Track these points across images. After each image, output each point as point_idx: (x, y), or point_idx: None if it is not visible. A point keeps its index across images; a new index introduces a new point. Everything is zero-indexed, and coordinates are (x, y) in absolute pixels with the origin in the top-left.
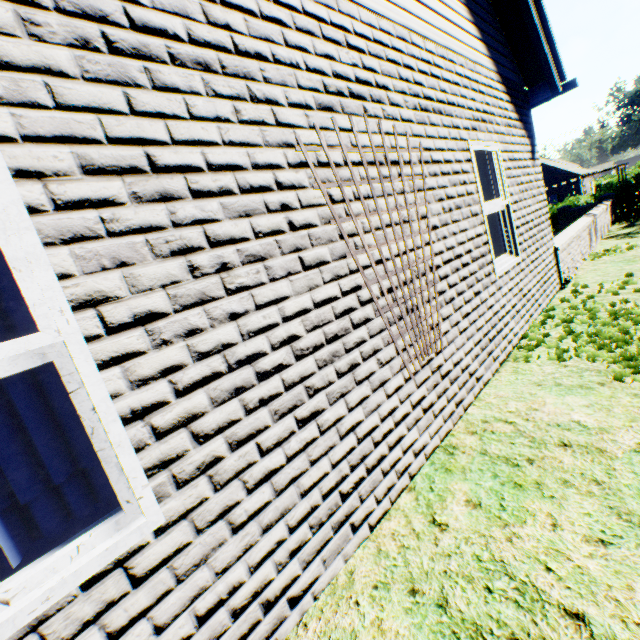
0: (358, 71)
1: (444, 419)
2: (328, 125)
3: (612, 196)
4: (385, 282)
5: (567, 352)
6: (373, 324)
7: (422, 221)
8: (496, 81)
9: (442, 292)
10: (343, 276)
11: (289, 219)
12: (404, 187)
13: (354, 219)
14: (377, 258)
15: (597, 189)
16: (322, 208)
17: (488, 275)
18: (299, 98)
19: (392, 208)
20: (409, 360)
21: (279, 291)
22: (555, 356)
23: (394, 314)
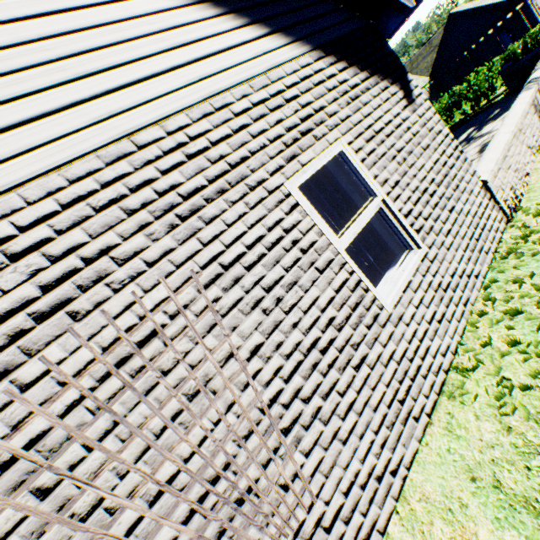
0: (44, 274)
1: None
2: (6, 398)
3: None
4: (183, 505)
5: (511, 390)
6: None
7: (230, 361)
8: (314, 60)
9: (295, 419)
10: None
11: None
12: (177, 355)
13: (90, 486)
14: (158, 487)
15: None
16: (28, 519)
17: (374, 320)
18: None
19: (164, 401)
20: None
21: None
22: (494, 404)
23: (208, 539)
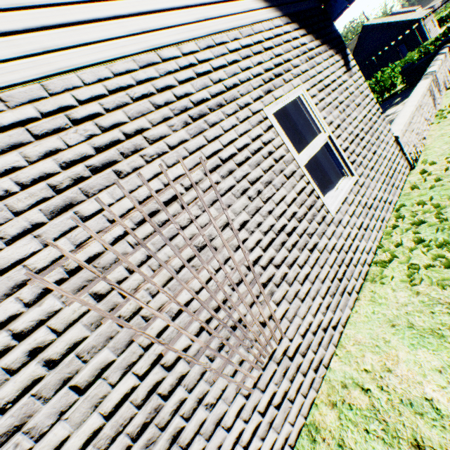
0: (97, 139)
1: (304, 394)
2: (71, 224)
3: (449, 40)
4: (194, 324)
5: (418, 270)
6: (190, 375)
7: (226, 229)
8: (284, 24)
9: (270, 278)
10: (137, 359)
11: (45, 359)
12: (191, 216)
13: (132, 297)
14: (177, 308)
15: (440, 22)
16: (88, 314)
17: (322, 220)
18: (21, 225)
19: (182, 247)
20: (245, 376)
21: (53, 440)
22: (406, 279)
23: (212, 350)
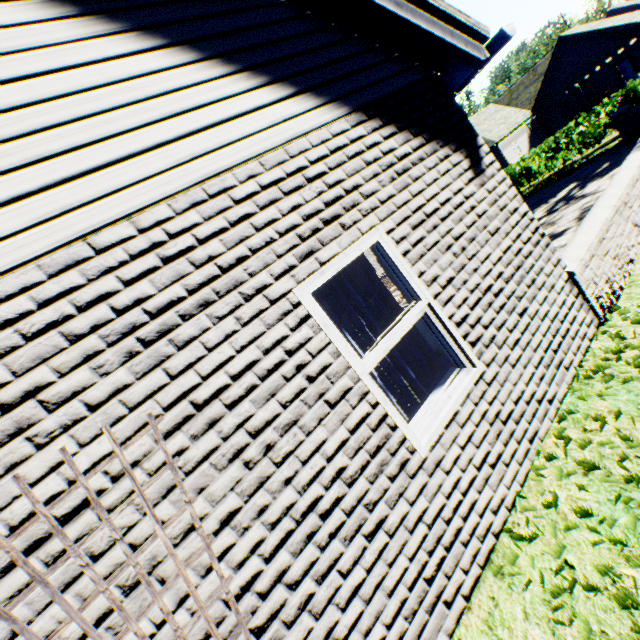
0: None
1: None
2: None
3: None
4: None
5: (573, 586)
6: None
7: (190, 536)
8: (352, 126)
9: (275, 613)
10: None
11: None
12: (114, 533)
13: None
14: None
15: None
16: None
17: (401, 468)
18: None
19: (88, 598)
20: None
21: None
22: (548, 603)
23: None
